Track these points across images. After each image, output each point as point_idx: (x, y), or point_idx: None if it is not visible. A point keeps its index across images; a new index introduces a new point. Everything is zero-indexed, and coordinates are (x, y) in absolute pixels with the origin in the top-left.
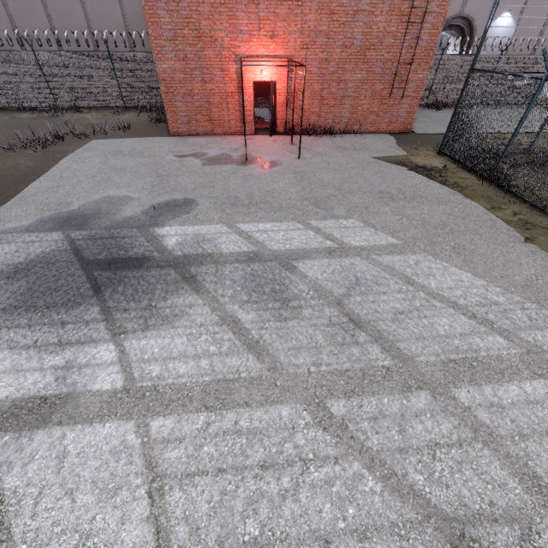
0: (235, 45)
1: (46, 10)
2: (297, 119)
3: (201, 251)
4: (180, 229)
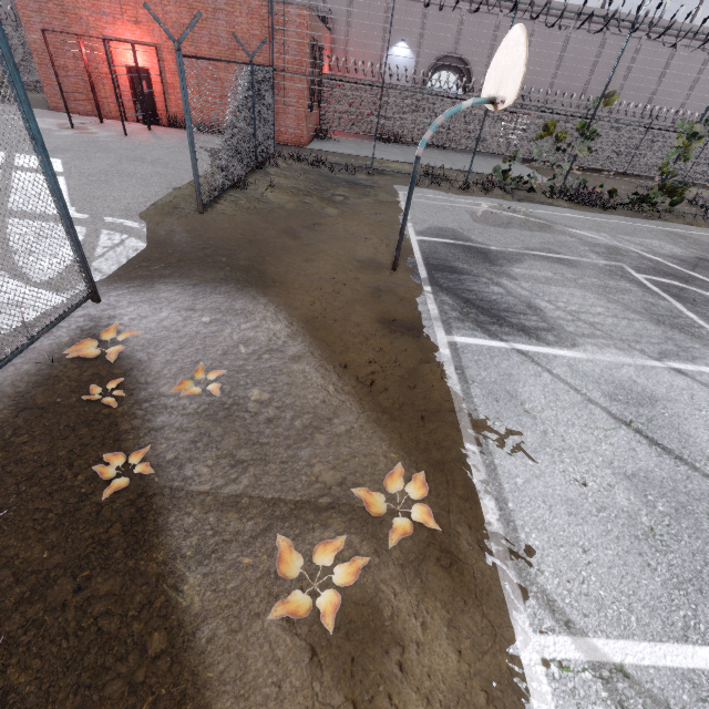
0: (102, 26)
1: None
2: (180, 113)
3: None
4: None
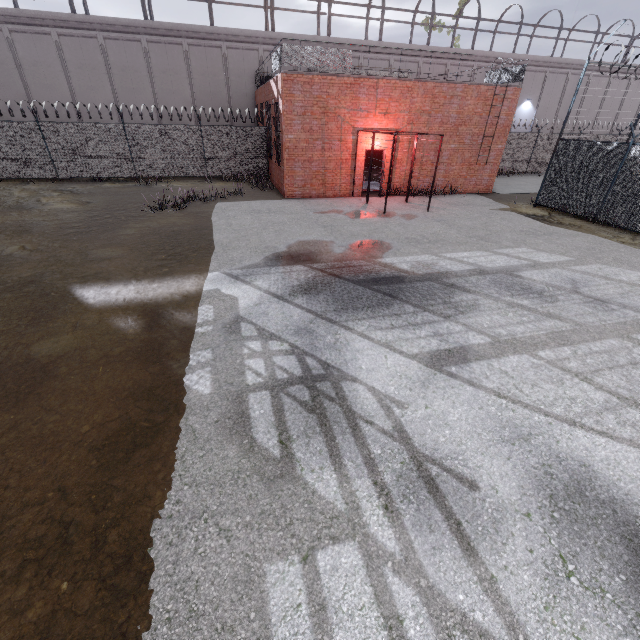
0: (354, 120)
1: (113, 88)
2: (399, 182)
3: (436, 270)
4: (399, 259)
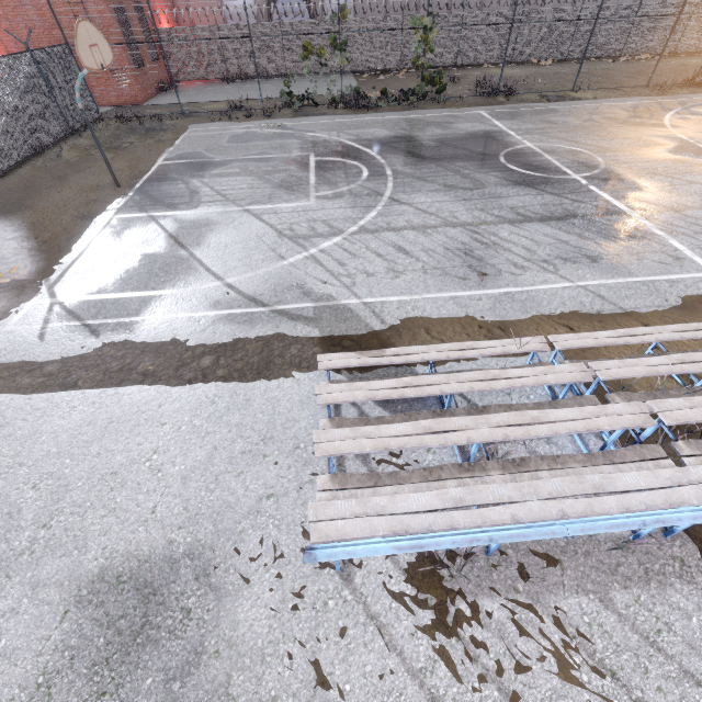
0: None
1: None
2: None
3: None
4: None
